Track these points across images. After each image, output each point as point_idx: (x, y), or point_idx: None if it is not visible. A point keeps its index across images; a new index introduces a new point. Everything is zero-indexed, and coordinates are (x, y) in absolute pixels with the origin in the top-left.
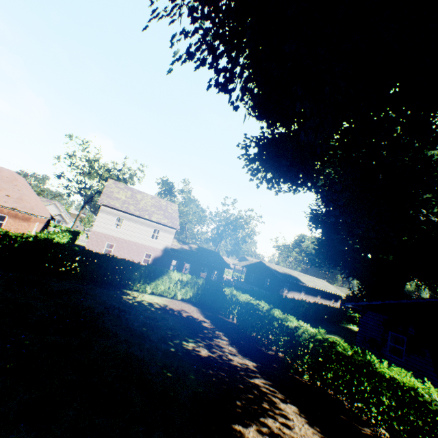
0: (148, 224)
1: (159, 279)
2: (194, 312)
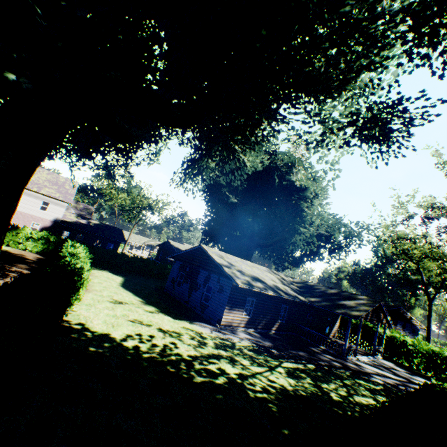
0: (36, 196)
1: (10, 233)
2: (33, 257)
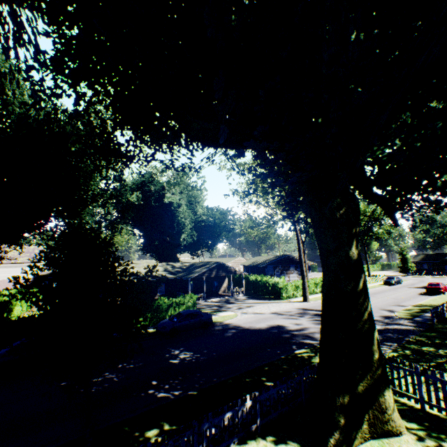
0: (16, 266)
1: None
2: None
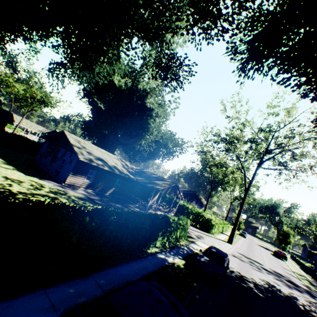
0: None
1: None
2: None
